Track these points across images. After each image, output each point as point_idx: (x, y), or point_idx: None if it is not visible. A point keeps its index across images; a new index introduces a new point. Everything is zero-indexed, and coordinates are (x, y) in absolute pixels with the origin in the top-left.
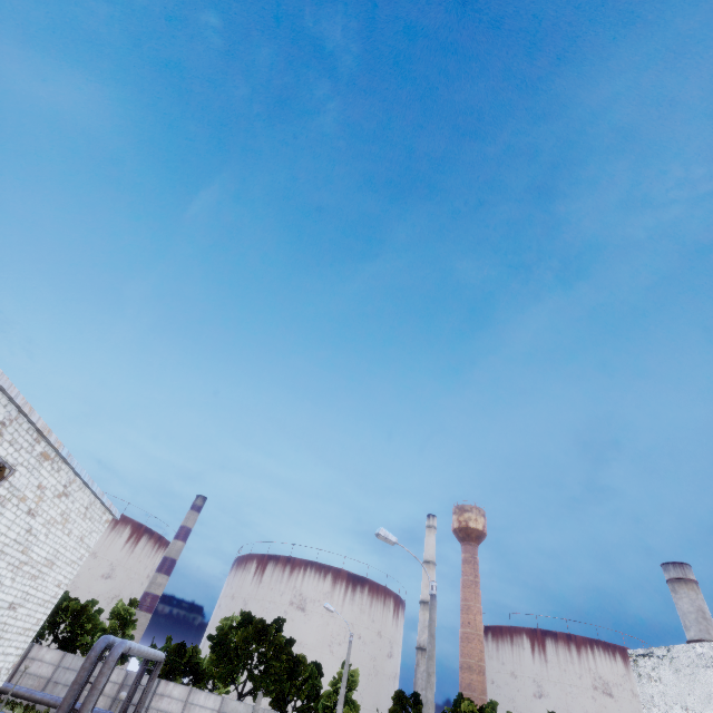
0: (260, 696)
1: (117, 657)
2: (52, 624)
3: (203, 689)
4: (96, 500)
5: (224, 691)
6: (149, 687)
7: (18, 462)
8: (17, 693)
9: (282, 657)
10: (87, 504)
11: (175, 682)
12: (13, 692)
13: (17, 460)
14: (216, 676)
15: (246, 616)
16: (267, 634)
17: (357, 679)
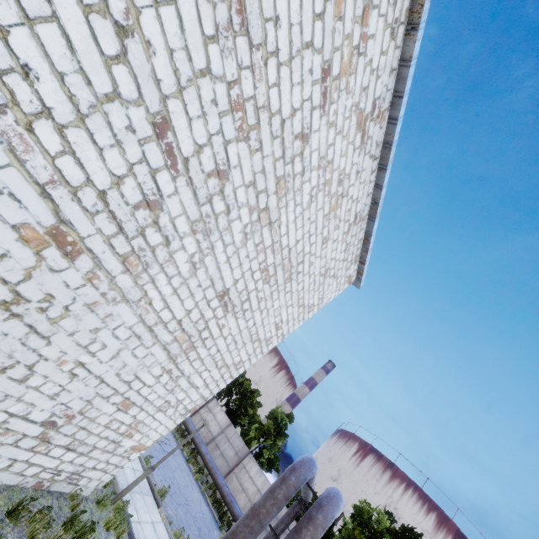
0: None
1: (328, 524)
2: (229, 390)
3: None
4: (364, 220)
5: None
6: None
7: None
8: (191, 432)
9: None
10: (358, 210)
11: None
12: (189, 429)
13: None
14: None
15: (415, 535)
16: None
17: None
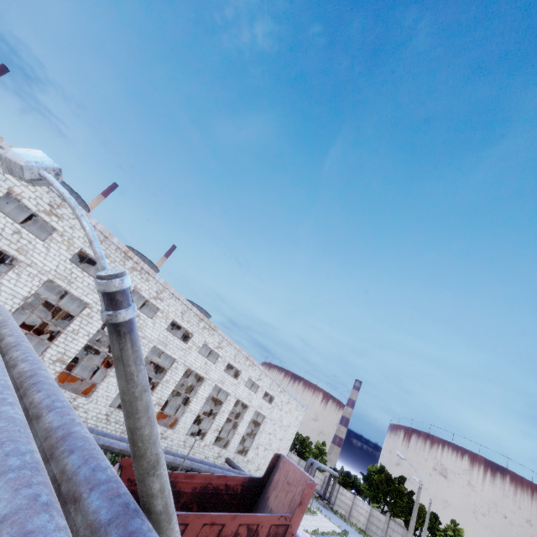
0: (388, 514)
1: (315, 468)
2: (294, 444)
3: (364, 500)
4: (298, 403)
5: (375, 505)
6: (334, 487)
7: (275, 395)
8: None
9: (404, 499)
10: (296, 405)
11: (347, 489)
12: None
13: (274, 394)
14: (367, 495)
15: (380, 468)
16: (393, 482)
17: (462, 534)
